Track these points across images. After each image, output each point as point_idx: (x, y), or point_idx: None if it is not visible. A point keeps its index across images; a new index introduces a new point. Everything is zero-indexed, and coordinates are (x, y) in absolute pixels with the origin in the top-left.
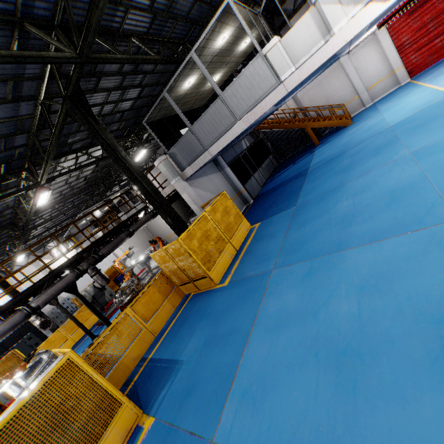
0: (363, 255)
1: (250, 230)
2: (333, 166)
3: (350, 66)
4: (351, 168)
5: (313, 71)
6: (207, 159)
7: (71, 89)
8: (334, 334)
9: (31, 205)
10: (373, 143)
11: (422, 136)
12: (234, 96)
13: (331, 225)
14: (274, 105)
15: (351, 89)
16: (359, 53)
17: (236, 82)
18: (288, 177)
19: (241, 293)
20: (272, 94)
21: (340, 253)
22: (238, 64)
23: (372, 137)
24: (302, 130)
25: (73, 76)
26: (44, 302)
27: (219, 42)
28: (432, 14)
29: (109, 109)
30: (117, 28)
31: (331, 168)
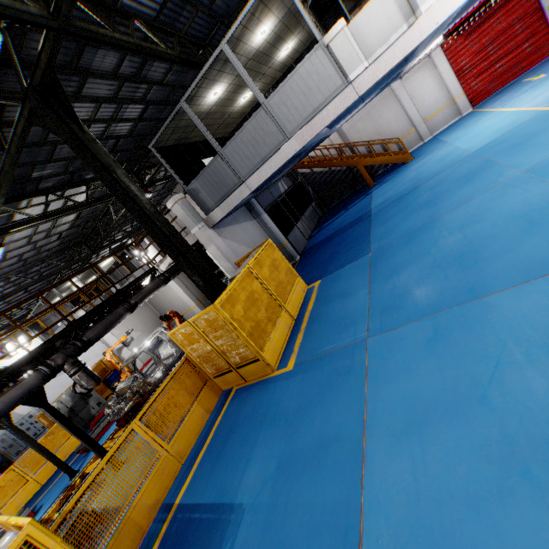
0: (526, 299)
1: (308, 291)
2: (408, 203)
3: (404, 94)
4: (437, 200)
5: (394, 66)
6: (243, 196)
7: (38, 76)
8: (543, 429)
9: None
10: (457, 171)
11: (529, 153)
12: (283, 105)
13: (443, 268)
14: (328, 127)
15: (406, 120)
16: (413, 79)
17: (287, 85)
18: (343, 225)
19: (321, 378)
20: (337, 100)
21: (479, 301)
22: (275, 81)
23: (451, 166)
24: (350, 171)
25: (42, 54)
26: None
27: (257, 38)
28: (491, 35)
29: (97, 131)
30: (113, 1)
31: (406, 206)
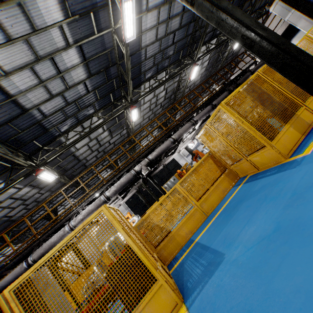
0: None
1: None
2: None
3: None
4: None
5: None
6: None
7: None
8: None
9: (185, 85)
10: None
11: None
12: None
13: None
14: None
15: None
16: None
17: None
18: None
19: None
20: None
21: None
22: None
23: None
24: None
25: None
26: (217, 103)
27: None
28: None
29: None
30: None
31: None
